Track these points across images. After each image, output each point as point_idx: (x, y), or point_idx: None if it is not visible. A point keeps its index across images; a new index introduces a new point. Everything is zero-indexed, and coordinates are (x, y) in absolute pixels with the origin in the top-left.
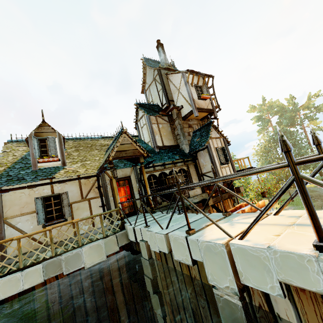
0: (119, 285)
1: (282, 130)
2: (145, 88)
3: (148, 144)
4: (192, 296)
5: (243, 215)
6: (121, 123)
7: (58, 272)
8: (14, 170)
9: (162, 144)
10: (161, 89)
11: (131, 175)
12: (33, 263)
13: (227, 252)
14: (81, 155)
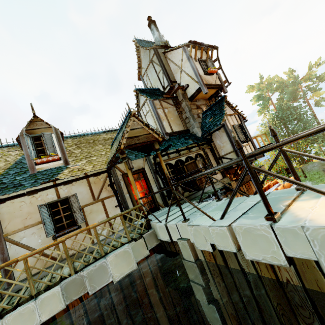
0: (156, 296)
1: (286, 106)
2: (141, 74)
3: None
4: (282, 307)
5: None
6: (128, 105)
7: (81, 293)
8: (9, 176)
9: (171, 130)
10: (161, 70)
11: (145, 167)
12: (48, 286)
13: None
14: (84, 151)
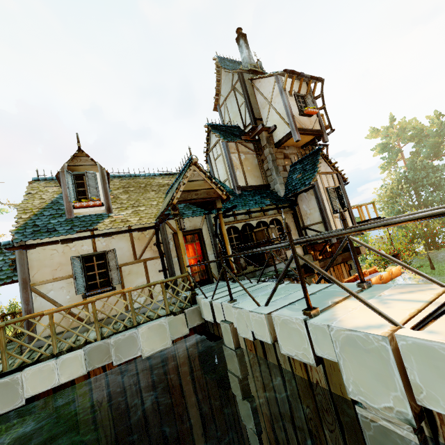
0: (190, 383)
1: (421, 165)
2: (219, 103)
3: (225, 183)
4: (310, 411)
5: (395, 287)
6: (190, 150)
7: (105, 362)
8: (43, 218)
9: (246, 183)
10: (244, 102)
11: (202, 227)
12: (71, 347)
13: (393, 350)
14: (132, 198)
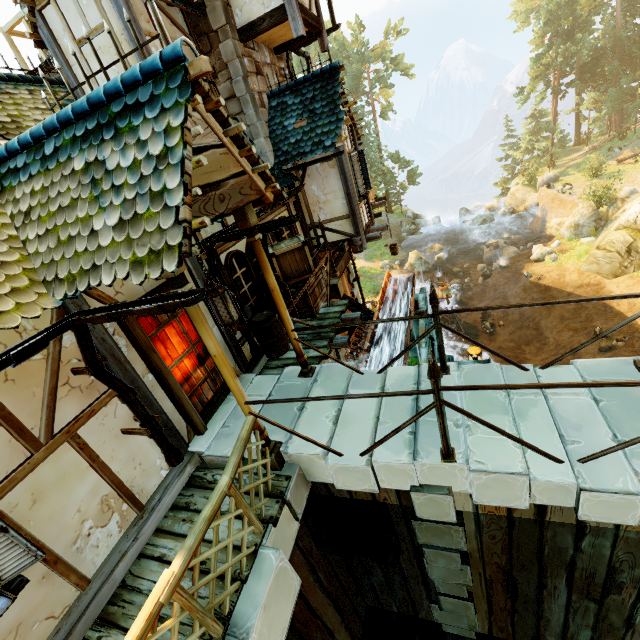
0: (317, 589)
1: None
2: None
3: None
4: (632, 555)
5: None
6: (154, 6)
7: None
8: None
9: None
10: None
11: None
12: None
13: None
14: None
